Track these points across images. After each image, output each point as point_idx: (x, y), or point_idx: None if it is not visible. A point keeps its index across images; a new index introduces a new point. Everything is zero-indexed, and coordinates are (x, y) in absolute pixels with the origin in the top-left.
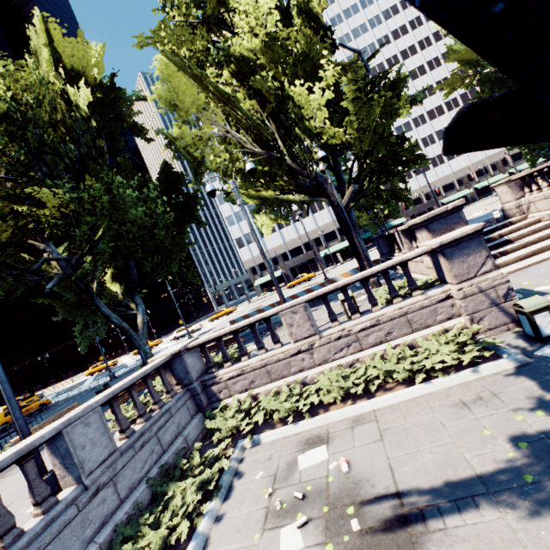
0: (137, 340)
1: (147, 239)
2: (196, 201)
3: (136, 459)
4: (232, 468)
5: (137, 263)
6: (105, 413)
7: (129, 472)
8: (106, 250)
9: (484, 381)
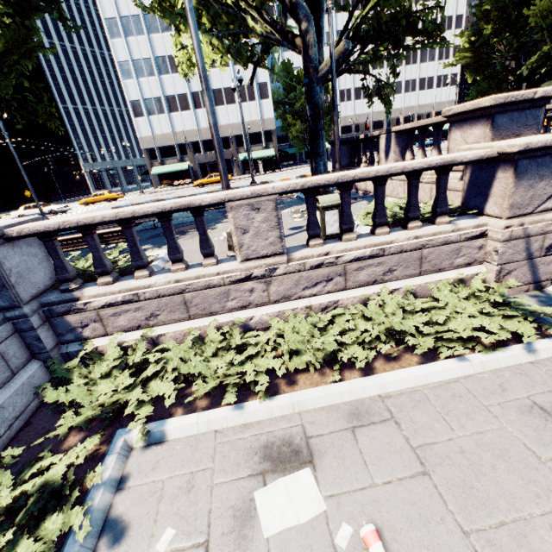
0: None
1: None
2: None
3: None
4: (97, 513)
5: None
6: None
7: None
8: None
9: (549, 370)
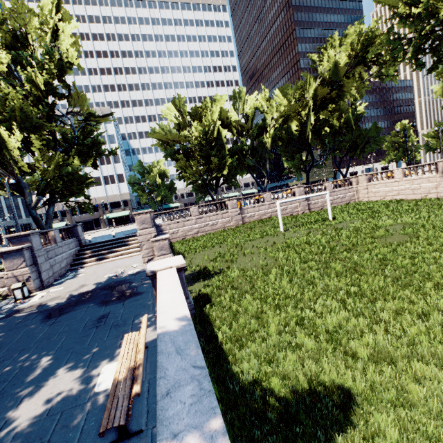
0: None
1: None
2: None
3: None
4: None
5: None
6: None
7: None
8: None
9: None
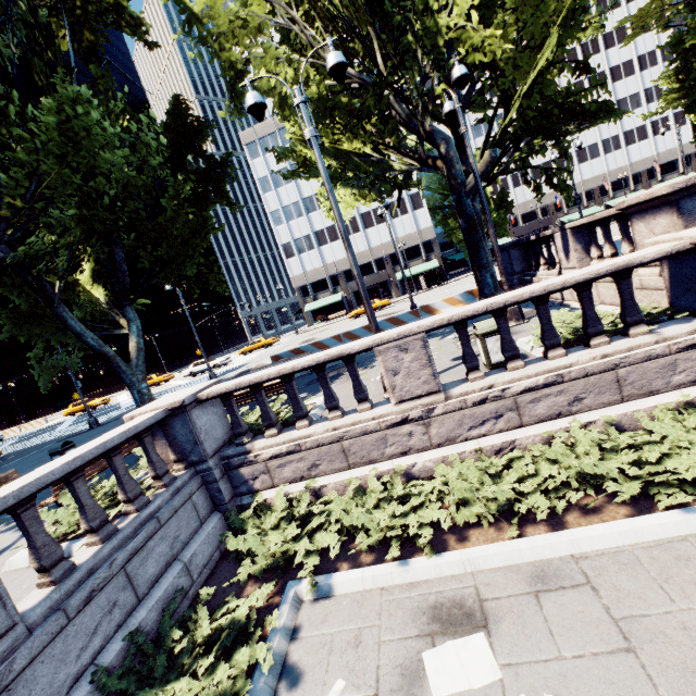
0: (127, 375)
1: (144, 216)
2: (228, 166)
3: (68, 633)
4: (276, 656)
5: (129, 255)
6: (43, 503)
7: (47, 668)
8: (66, 221)
9: None
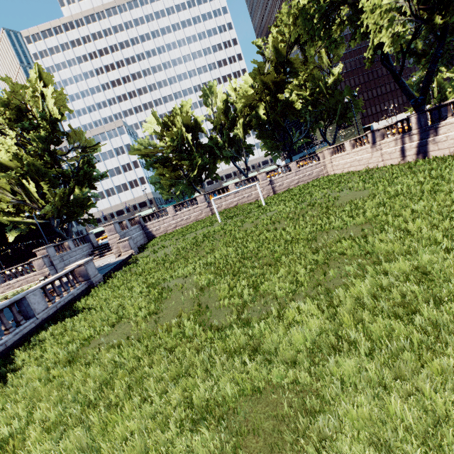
0: None
1: None
2: None
3: None
4: None
5: None
6: None
7: None
8: None
9: None
